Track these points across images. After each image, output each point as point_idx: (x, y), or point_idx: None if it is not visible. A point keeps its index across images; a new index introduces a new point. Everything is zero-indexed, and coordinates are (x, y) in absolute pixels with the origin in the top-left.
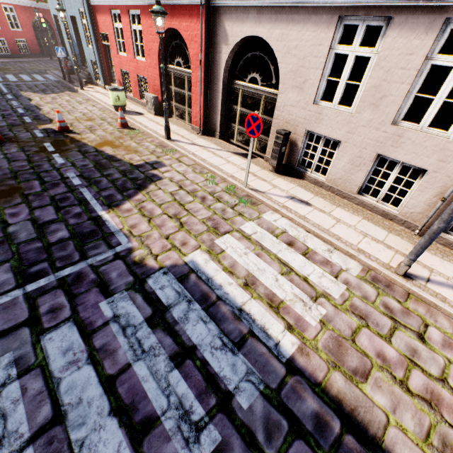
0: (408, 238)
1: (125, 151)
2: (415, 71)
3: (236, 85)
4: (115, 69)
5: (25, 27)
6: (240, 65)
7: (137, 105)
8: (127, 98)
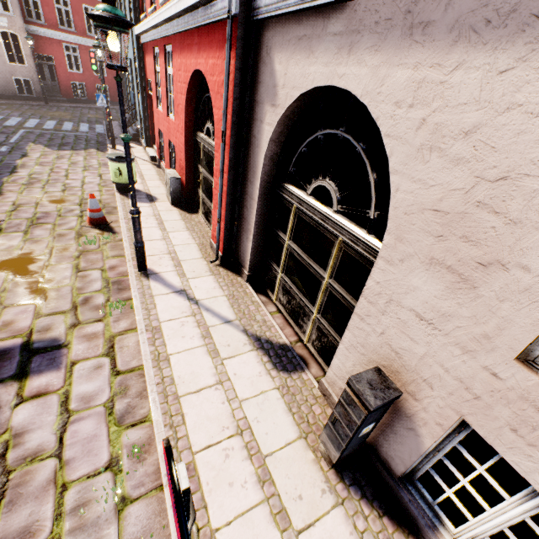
0: None
1: (24, 294)
2: None
3: (287, 193)
4: (155, 127)
5: (110, 74)
6: (299, 153)
7: (163, 182)
8: (161, 167)
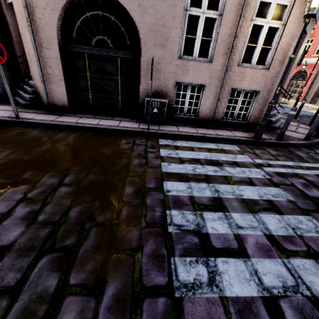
0: None
1: None
2: None
3: None
4: None
5: None
6: None
7: None
8: None
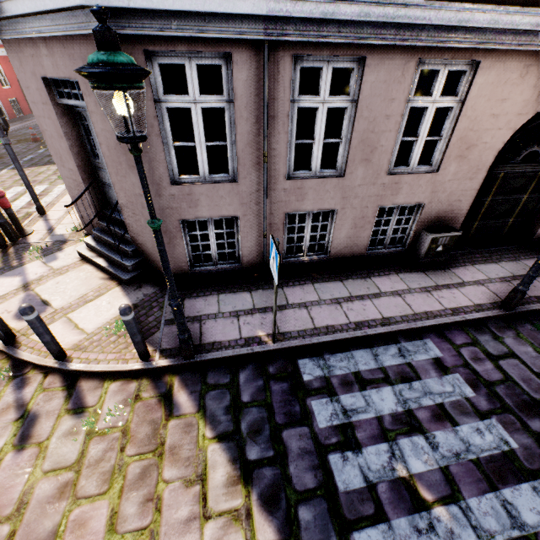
0: None
1: None
2: None
3: None
4: None
5: None
6: None
7: None
8: None
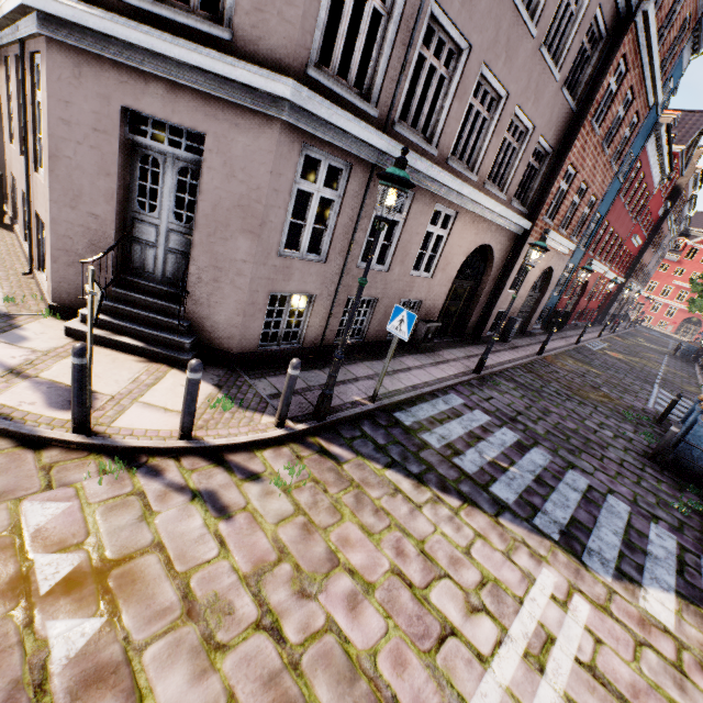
0: (9, 274)
1: None
2: (18, 102)
3: None
4: None
5: None
6: None
7: None
8: None
